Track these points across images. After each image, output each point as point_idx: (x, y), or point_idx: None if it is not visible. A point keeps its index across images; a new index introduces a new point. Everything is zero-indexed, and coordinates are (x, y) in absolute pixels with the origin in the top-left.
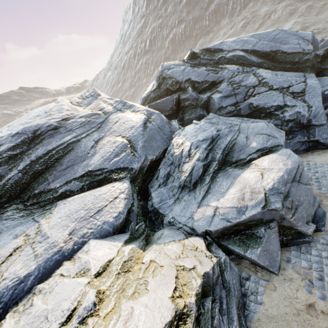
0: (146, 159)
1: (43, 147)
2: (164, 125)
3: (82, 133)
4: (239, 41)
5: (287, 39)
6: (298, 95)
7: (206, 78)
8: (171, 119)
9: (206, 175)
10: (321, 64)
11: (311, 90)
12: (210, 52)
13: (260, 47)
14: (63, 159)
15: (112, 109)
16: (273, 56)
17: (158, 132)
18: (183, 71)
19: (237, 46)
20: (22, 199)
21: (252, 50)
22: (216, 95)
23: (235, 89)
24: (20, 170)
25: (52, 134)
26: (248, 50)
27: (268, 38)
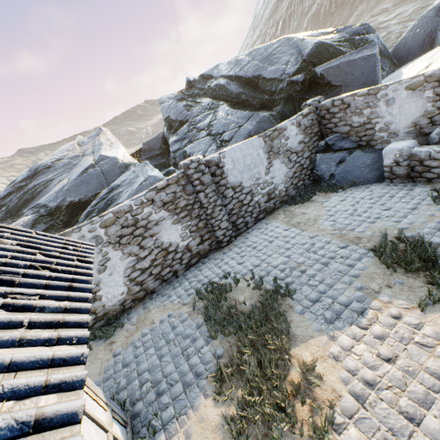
0: (64, 200)
1: (35, 182)
2: (113, 170)
3: (60, 173)
4: (233, 62)
5: (283, 54)
6: (225, 144)
7: (178, 116)
8: (164, 158)
9: (87, 219)
10: (307, 92)
11: (237, 139)
12: (205, 79)
13: (245, 72)
14: (41, 192)
15: (90, 152)
16: (257, 83)
17: (97, 177)
18: (169, 106)
19: (225, 71)
20: (16, 217)
21: (236, 76)
22: (173, 138)
23: (189, 132)
24: (18, 198)
25: (45, 172)
26: (232, 77)
27: (264, 54)
